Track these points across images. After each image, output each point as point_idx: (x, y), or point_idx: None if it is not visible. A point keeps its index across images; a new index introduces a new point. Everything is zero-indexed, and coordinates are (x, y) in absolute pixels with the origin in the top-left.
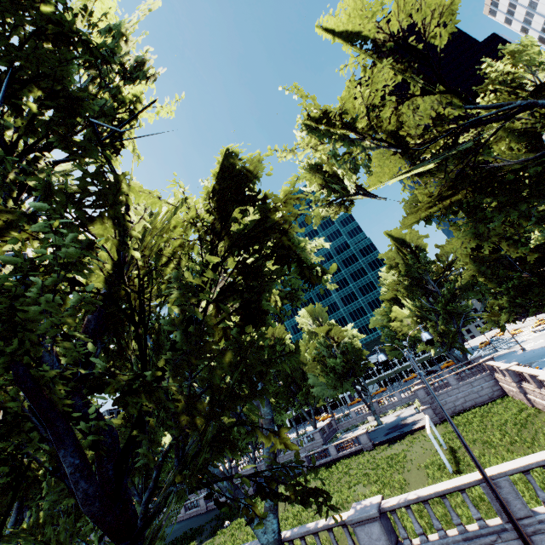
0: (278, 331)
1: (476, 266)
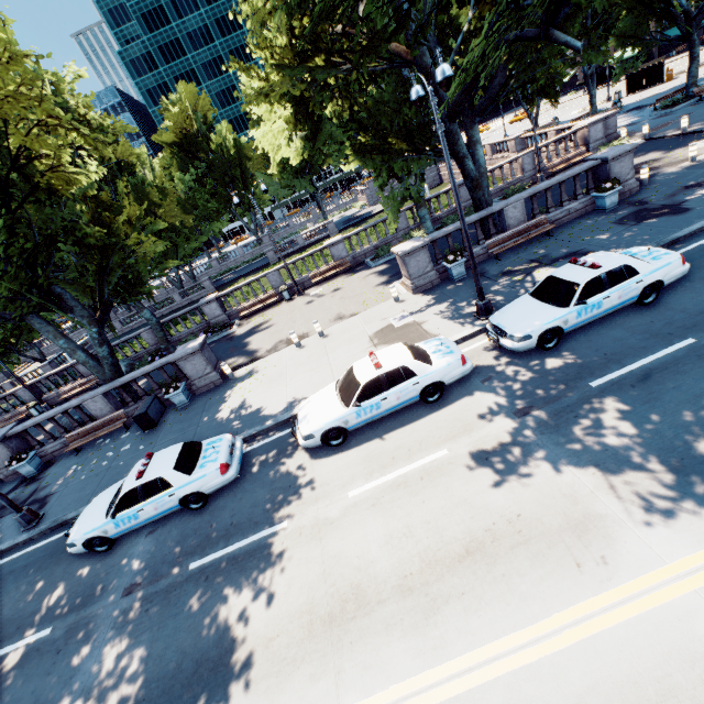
0: (202, 106)
1: None
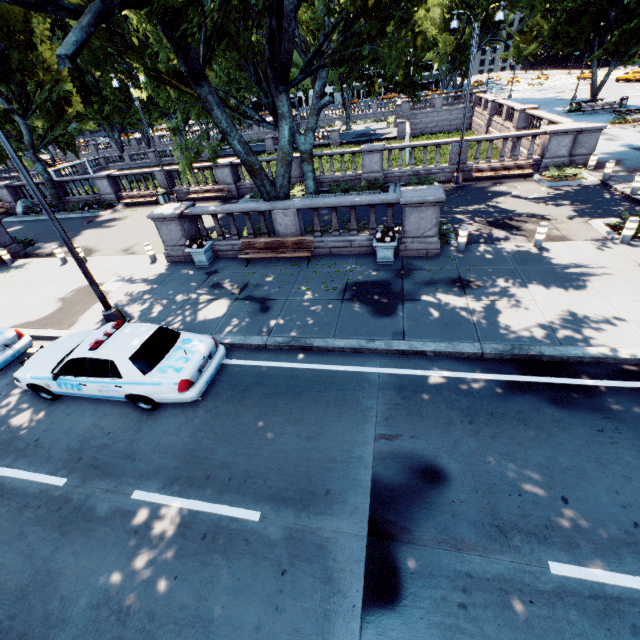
0: None
1: None
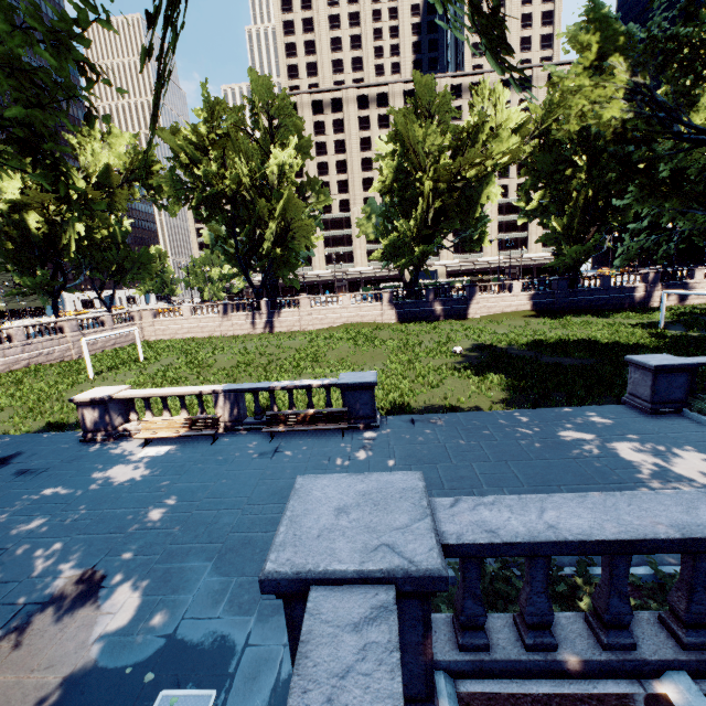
0: None
1: None
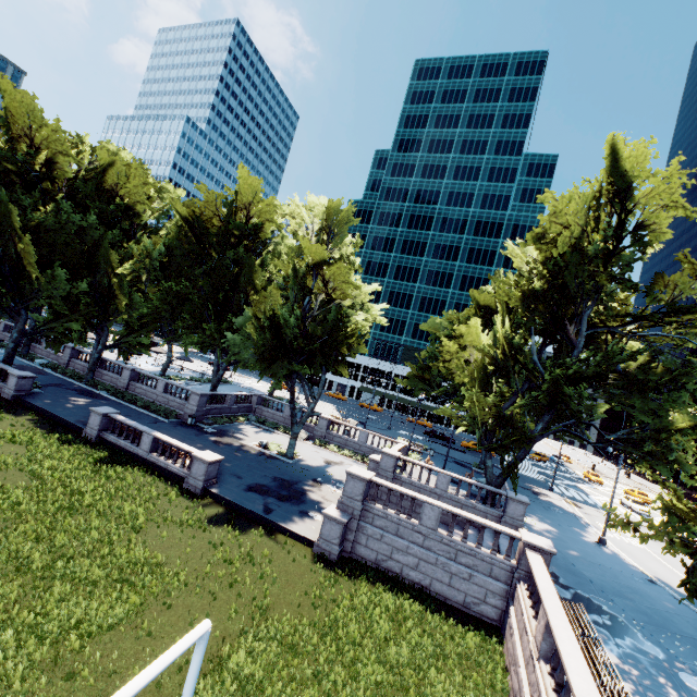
0: (261, 208)
1: None
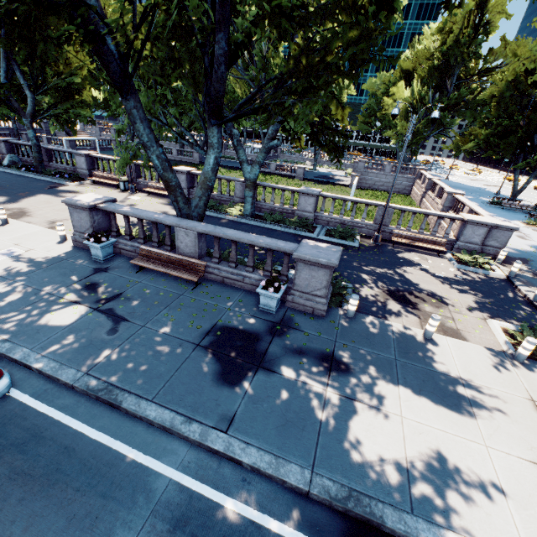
0: None
1: (505, 89)
